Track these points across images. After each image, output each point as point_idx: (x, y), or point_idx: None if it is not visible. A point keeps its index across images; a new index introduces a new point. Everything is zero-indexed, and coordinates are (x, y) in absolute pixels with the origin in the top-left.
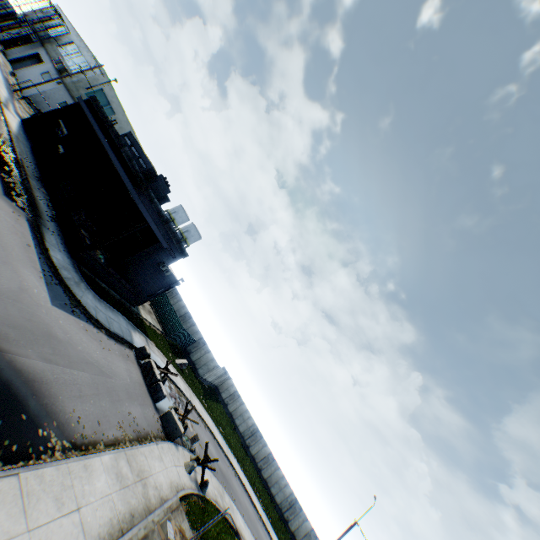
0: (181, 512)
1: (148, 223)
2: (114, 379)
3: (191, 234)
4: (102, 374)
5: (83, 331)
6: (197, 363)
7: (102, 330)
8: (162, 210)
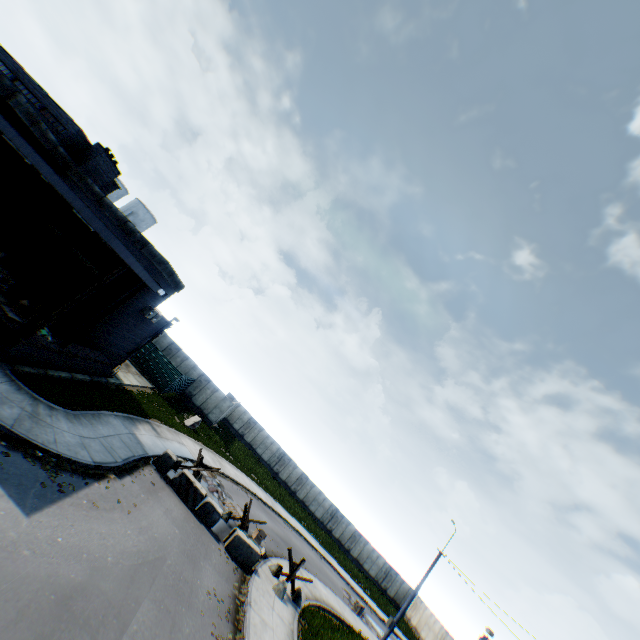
0: None
1: (127, 265)
2: (167, 556)
3: (141, 218)
4: (154, 569)
5: (93, 512)
6: (205, 407)
7: (108, 475)
8: (127, 220)
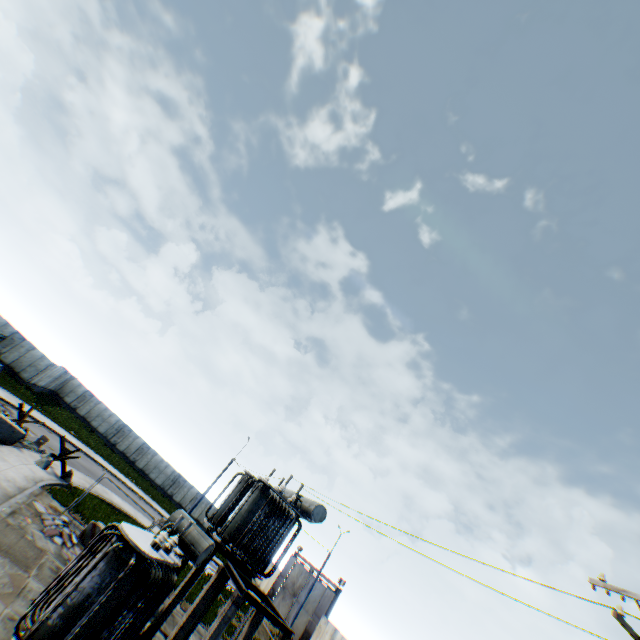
0: (48, 496)
1: None
2: None
3: None
4: None
5: None
6: (18, 365)
7: None
8: None
